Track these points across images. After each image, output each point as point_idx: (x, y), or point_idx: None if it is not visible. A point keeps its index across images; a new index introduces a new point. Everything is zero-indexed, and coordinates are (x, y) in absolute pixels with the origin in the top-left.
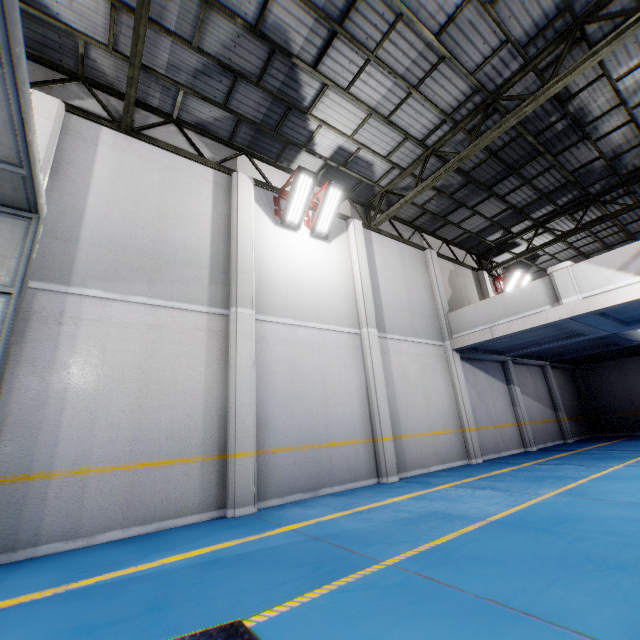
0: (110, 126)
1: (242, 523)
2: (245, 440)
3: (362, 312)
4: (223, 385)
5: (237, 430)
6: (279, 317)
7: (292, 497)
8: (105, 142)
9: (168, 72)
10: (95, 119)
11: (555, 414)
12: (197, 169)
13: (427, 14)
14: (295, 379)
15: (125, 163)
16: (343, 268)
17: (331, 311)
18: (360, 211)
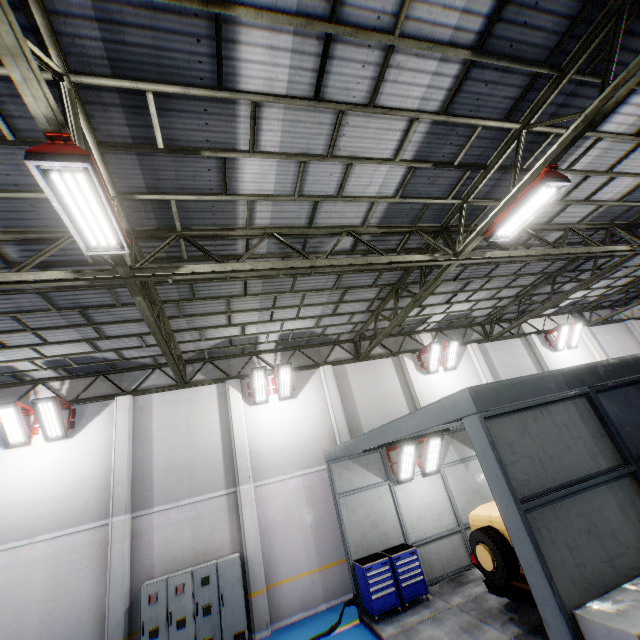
0: (486, 342)
1: None
2: None
3: None
4: None
5: None
6: None
7: None
8: (489, 350)
9: (503, 312)
10: (481, 341)
11: None
12: (515, 342)
13: (633, 263)
14: None
15: (498, 355)
16: (590, 359)
17: None
18: (578, 317)
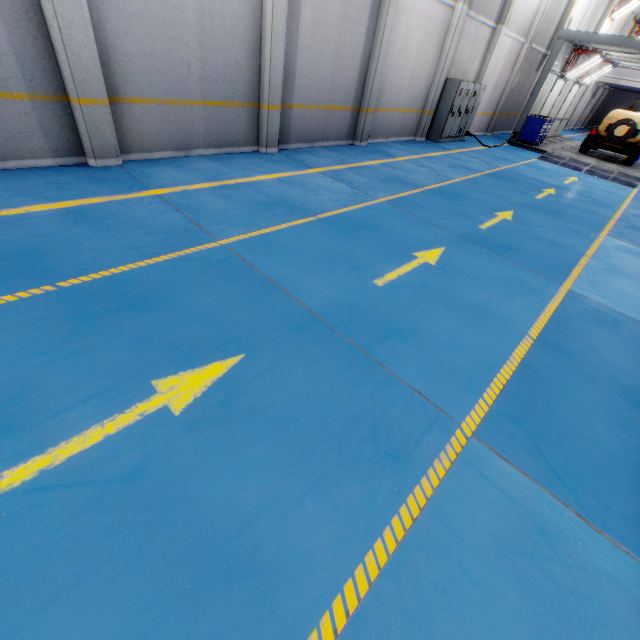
0: None
1: None
2: None
3: None
4: None
5: None
6: None
7: None
8: None
9: None
10: None
11: (588, 115)
12: None
13: None
14: None
15: None
16: None
17: None
18: None
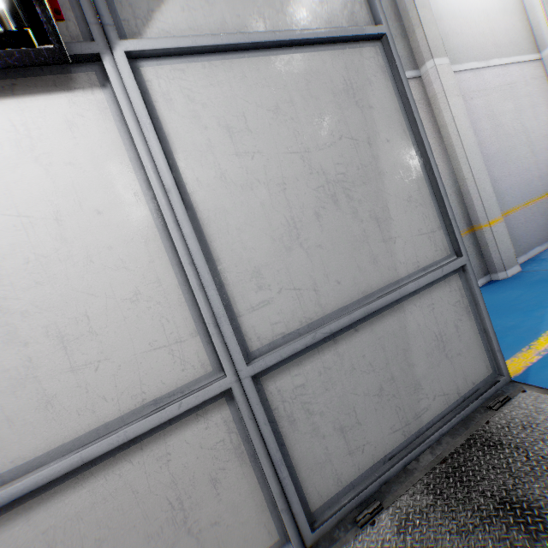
0: None
1: (544, 277)
2: (491, 207)
3: (541, 25)
4: (445, 160)
5: (482, 199)
6: (463, 63)
7: (532, 252)
8: None
9: None
10: None
11: None
12: None
13: None
14: (499, 134)
15: None
16: None
17: (506, 38)
18: None
